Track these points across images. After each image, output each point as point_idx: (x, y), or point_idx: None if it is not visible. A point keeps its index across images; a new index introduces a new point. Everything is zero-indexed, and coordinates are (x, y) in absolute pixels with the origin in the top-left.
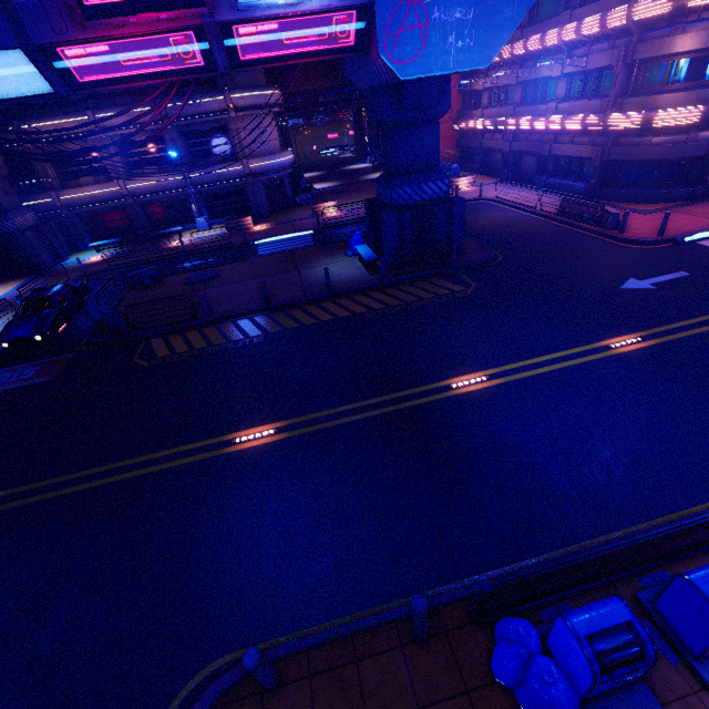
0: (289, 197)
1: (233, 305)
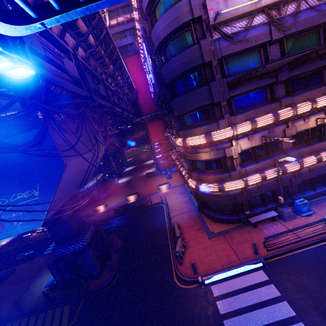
0: (96, 197)
1: None
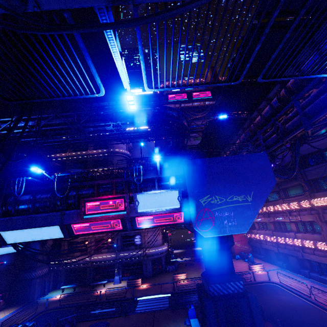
0: (163, 266)
1: None
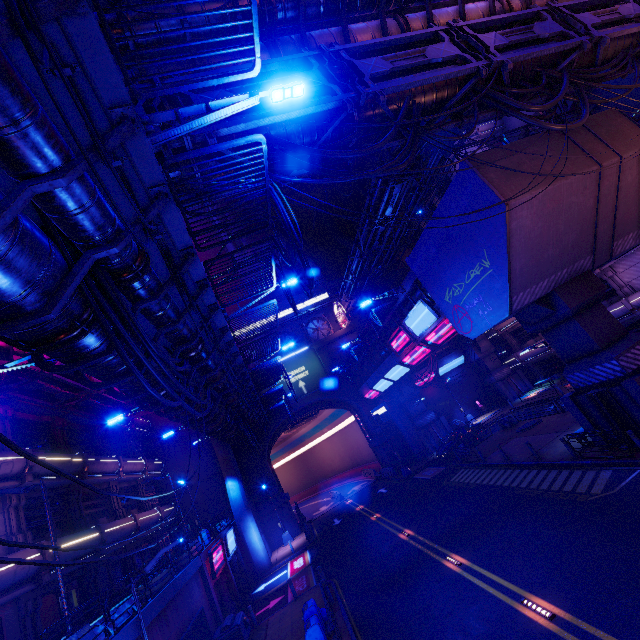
0: None
1: (499, 456)
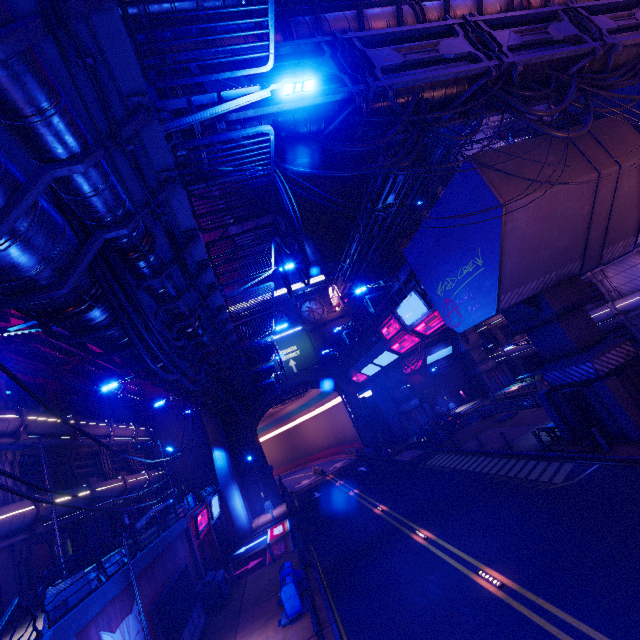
0: None
1: (474, 444)
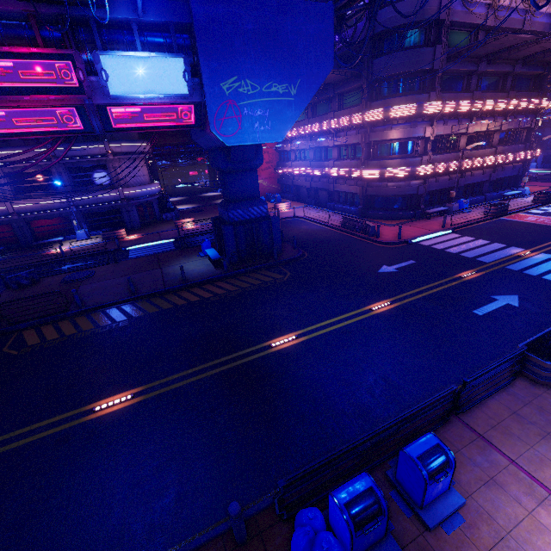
0: (157, 215)
1: (103, 297)
